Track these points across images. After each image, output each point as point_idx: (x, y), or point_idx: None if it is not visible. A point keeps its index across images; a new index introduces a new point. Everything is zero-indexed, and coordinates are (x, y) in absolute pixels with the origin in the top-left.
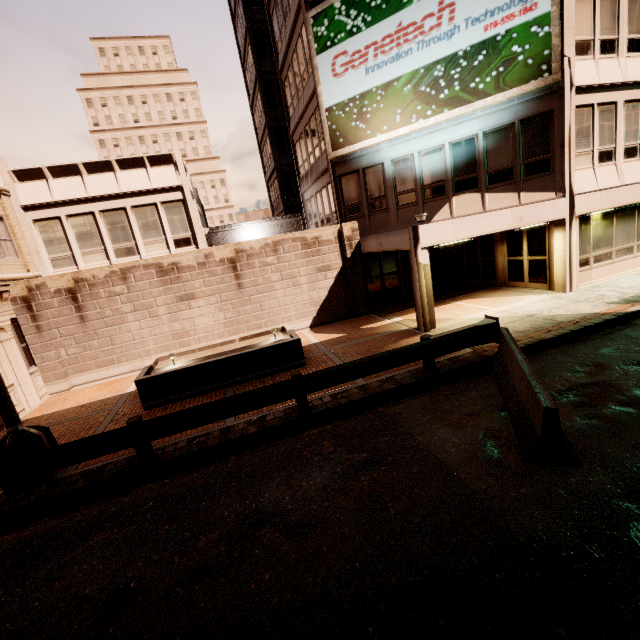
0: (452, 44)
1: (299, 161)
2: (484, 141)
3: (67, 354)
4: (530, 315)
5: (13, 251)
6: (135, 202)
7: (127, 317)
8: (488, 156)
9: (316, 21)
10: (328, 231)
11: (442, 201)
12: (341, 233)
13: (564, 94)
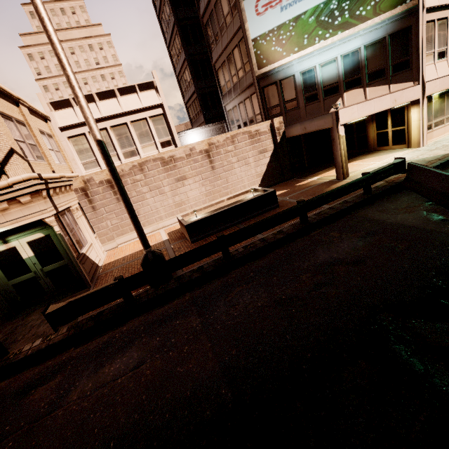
0: None
1: (221, 82)
2: (365, 52)
3: (111, 224)
4: (406, 161)
5: (62, 159)
6: (132, 118)
7: (146, 196)
8: (368, 62)
9: None
10: (264, 125)
11: (336, 97)
12: (272, 126)
13: (419, 14)
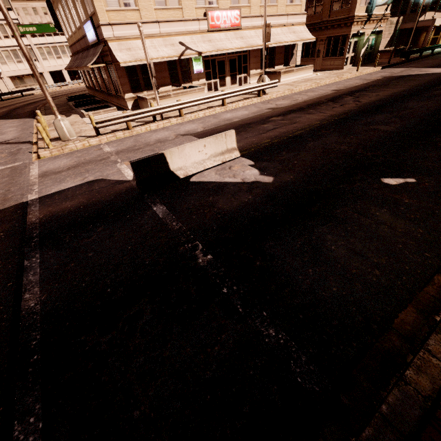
0: None
1: None
2: None
3: None
4: None
5: None
6: None
7: None
8: None
9: None
10: (395, 19)
11: (423, 13)
12: (397, 21)
13: None
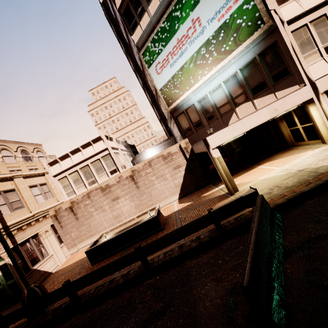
0: (205, 35)
1: (164, 113)
2: (241, 73)
3: (74, 235)
4: (301, 170)
5: (51, 195)
6: (91, 160)
7: (93, 214)
8: (247, 80)
9: (144, 55)
10: (174, 148)
11: (230, 112)
12: (181, 146)
13: (279, 29)
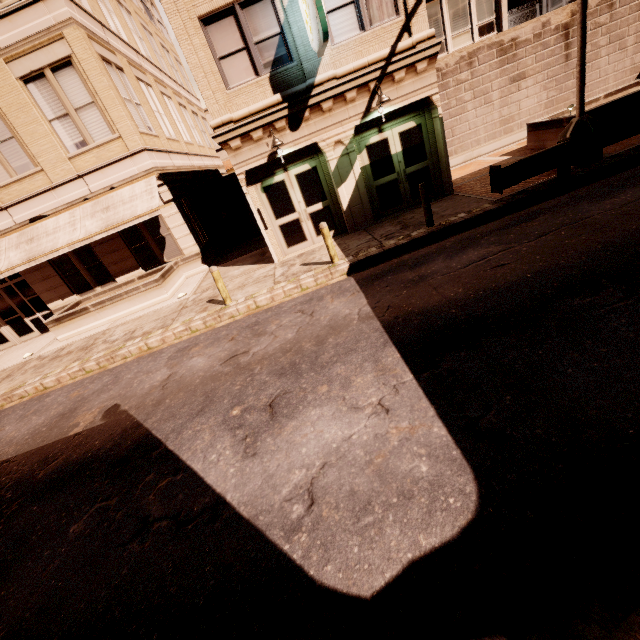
0: None
1: None
2: None
3: None
4: None
5: None
6: None
7: (466, 106)
8: None
9: None
10: None
11: None
12: None
13: None
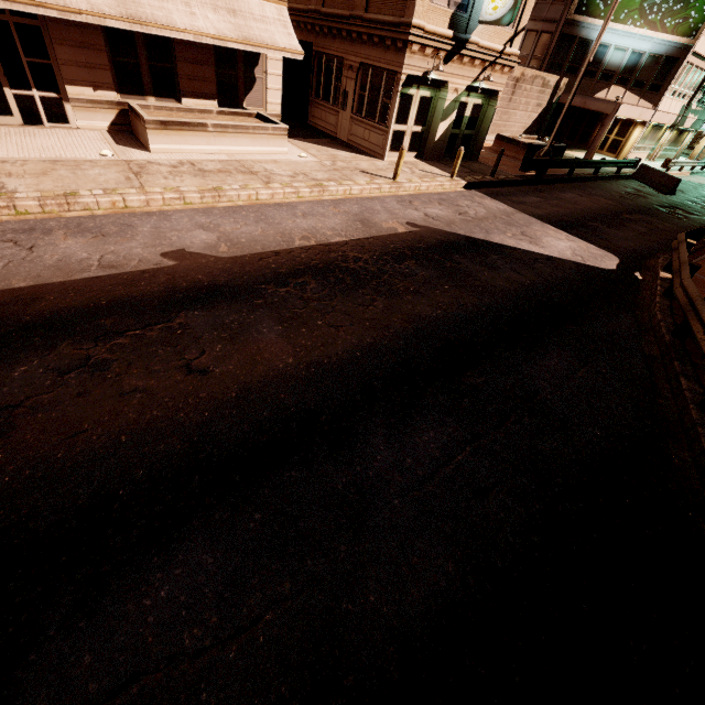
0: None
1: None
2: (646, 59)
3: None
4: None
5: None
6: None
7: None
8: (642, 69)
9: None
10: (554, 79)
11: (606, 85)
12: (557, 84)
13: (689, 53)
